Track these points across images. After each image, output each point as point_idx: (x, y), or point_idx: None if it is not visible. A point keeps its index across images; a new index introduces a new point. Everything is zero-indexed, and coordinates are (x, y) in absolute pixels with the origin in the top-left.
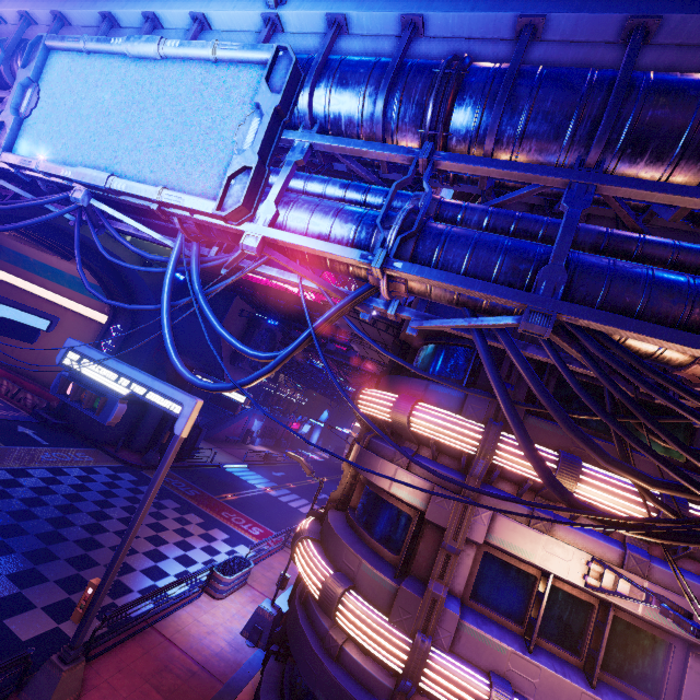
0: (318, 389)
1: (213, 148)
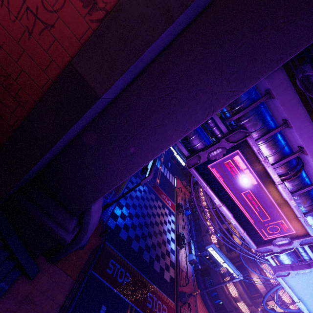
0: None
1: None
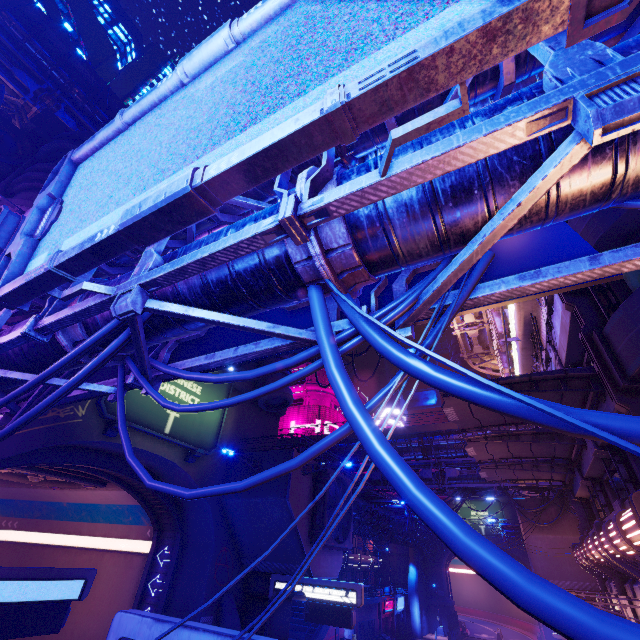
0: (401, 539)
1: None
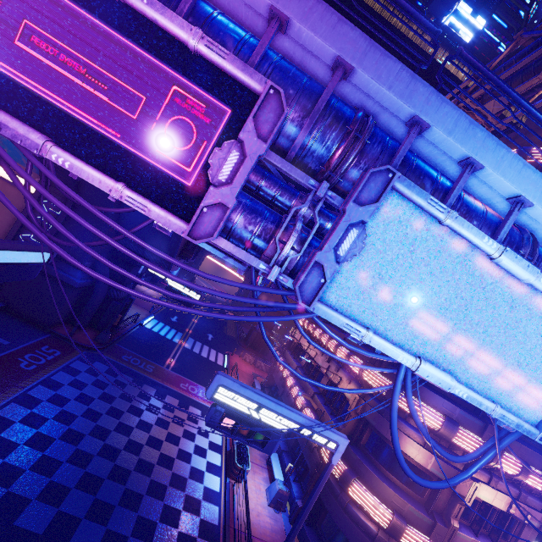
0: None
1: (541, 383)
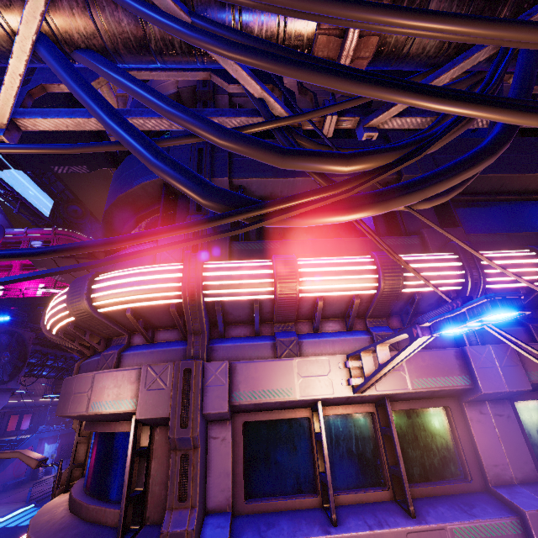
0: None
1: None
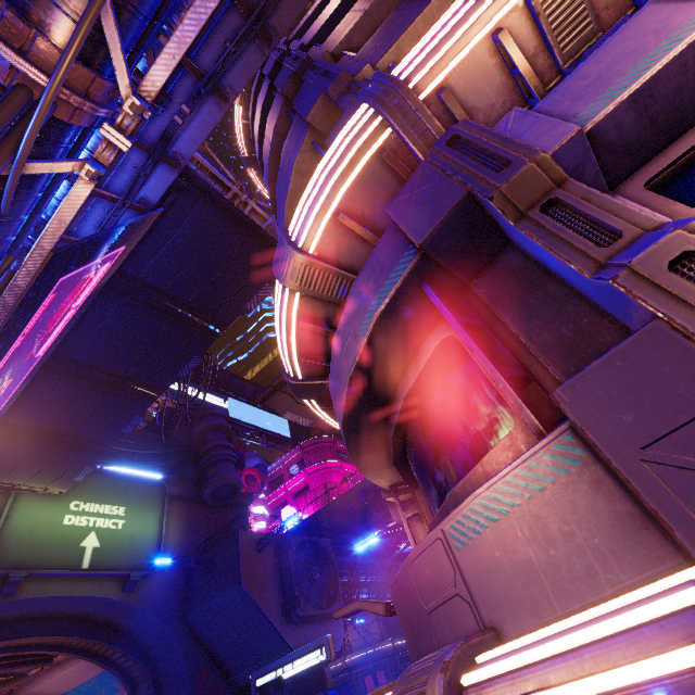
0: None
1: None
